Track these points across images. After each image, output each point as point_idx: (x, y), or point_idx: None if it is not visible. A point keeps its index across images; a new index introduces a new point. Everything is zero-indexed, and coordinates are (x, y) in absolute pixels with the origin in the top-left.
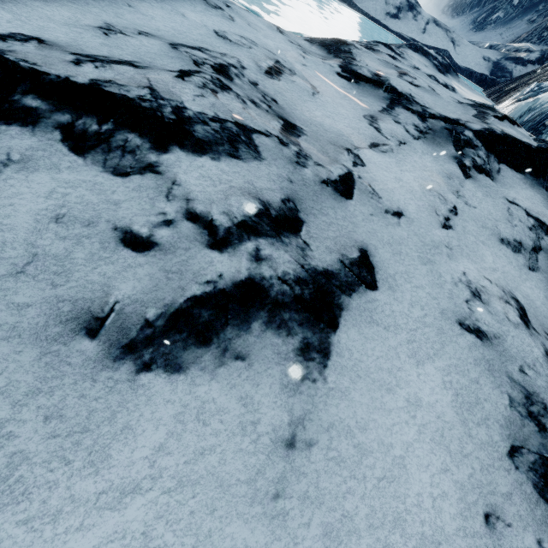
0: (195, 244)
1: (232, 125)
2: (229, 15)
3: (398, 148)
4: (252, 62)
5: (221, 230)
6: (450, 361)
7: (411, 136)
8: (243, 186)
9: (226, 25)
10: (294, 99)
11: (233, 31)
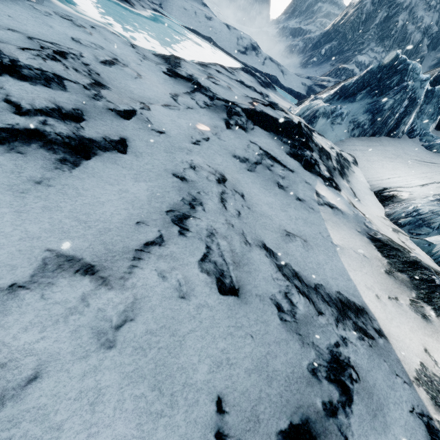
0: (6, 111)
1: (50, 74)
2: (89, 32)
3: (185, 110)
4: (92, 56)
5: (24, 109)
6: (158, 184)
7: (199, 106)
8: (47, 98)
9: (84, 36)
10: (117, 77)
11: (88, 40)
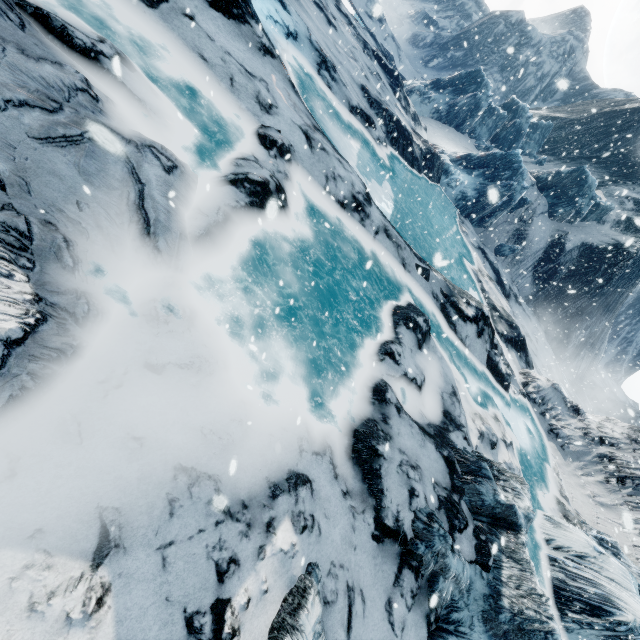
0: None
1: None
2: None
3: (347, 31)
4: None
5: None
6: (346, 48)
7: (352, 34)
8: None
9: None
10: None
11: None
